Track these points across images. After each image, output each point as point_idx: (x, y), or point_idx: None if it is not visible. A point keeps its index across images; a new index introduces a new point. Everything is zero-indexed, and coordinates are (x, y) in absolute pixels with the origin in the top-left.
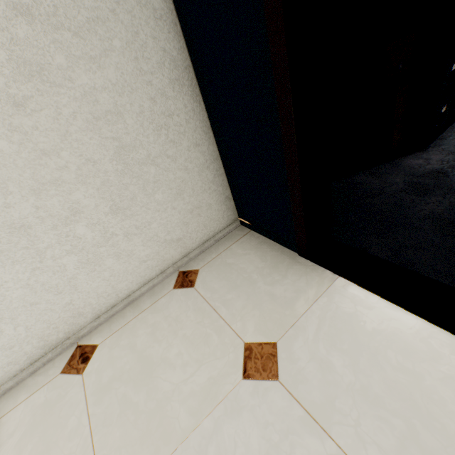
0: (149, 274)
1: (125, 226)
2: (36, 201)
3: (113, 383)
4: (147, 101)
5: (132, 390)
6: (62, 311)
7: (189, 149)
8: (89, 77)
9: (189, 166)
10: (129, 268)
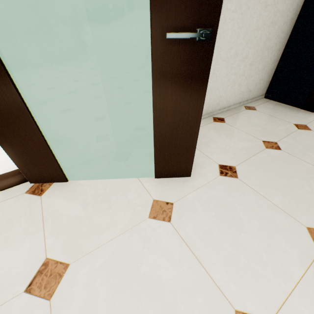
0: (237, 101)
1: (247, 73)
2: (244, 46)
3: (243, 126)
4: (282, 23)
5: (254, 127)
6: (218, 99)
7: (276, 51)
8: (280, 5)
9: (272, 58)
10: (236, 93)
